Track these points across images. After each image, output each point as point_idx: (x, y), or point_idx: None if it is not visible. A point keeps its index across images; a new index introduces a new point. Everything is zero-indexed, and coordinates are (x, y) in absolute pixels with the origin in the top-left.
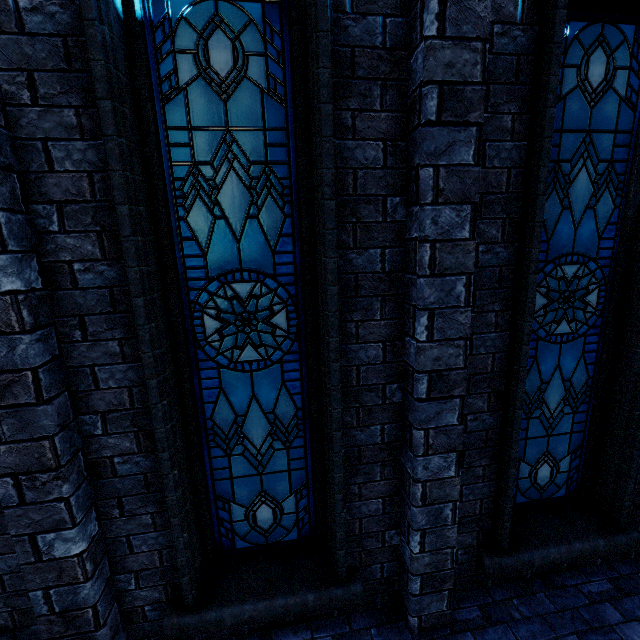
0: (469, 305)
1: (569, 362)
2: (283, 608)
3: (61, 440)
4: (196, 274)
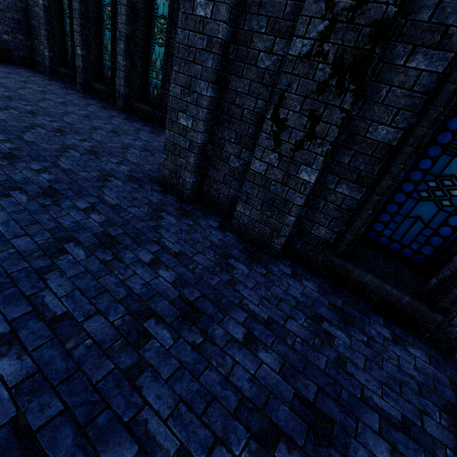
0: (124, 15)
1: (162, 55)
2: (102, 89)
3: (81, 29)
4: (104, 3)
